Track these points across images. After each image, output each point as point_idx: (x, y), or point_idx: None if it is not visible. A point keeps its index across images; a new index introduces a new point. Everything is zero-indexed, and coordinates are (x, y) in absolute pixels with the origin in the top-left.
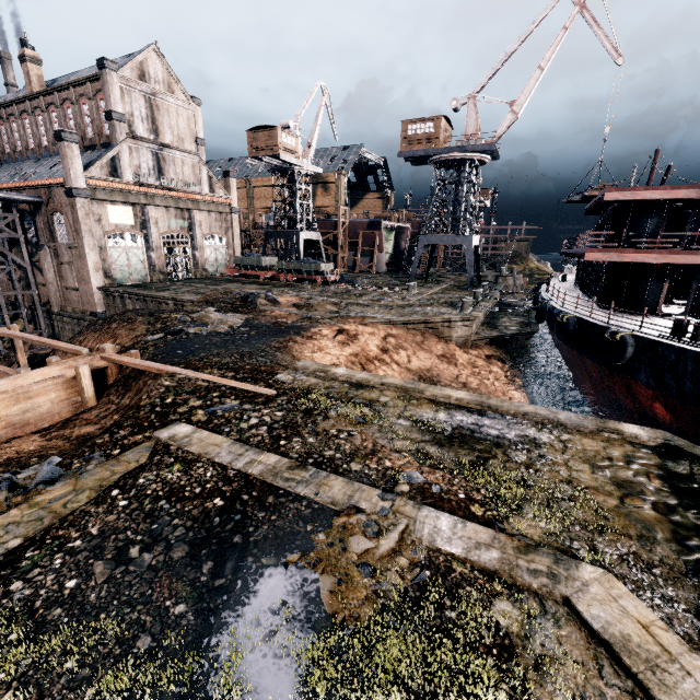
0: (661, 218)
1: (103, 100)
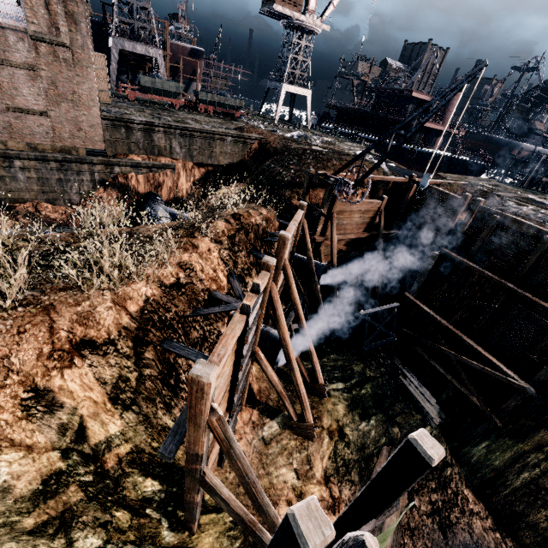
0: (415, 106)
1: None
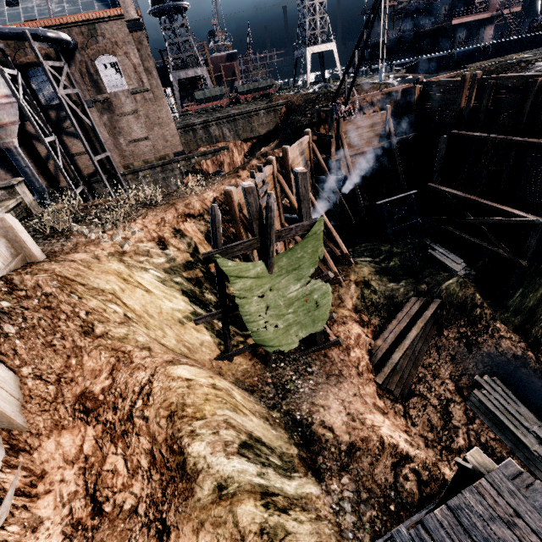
0: (448, 6)
1: None
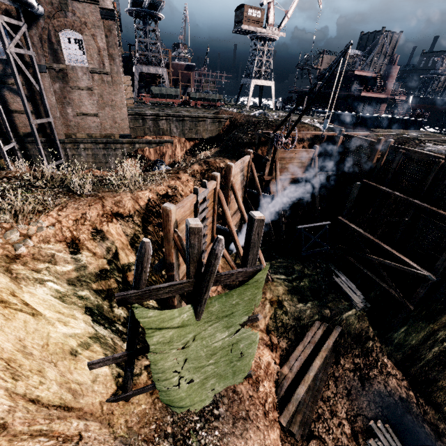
0: (359, 81)
1: None
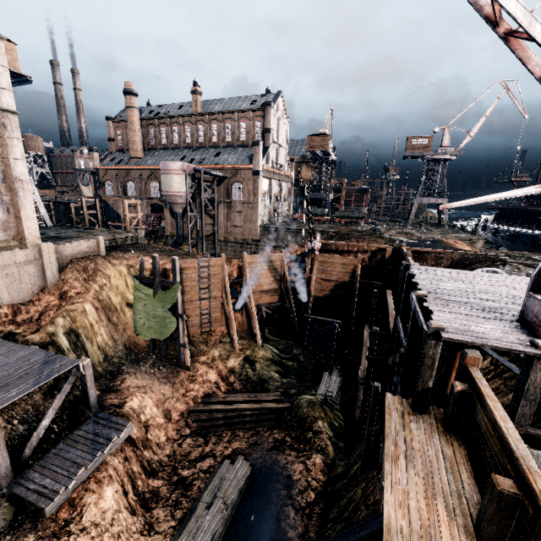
0: None
1: (258, 121)
